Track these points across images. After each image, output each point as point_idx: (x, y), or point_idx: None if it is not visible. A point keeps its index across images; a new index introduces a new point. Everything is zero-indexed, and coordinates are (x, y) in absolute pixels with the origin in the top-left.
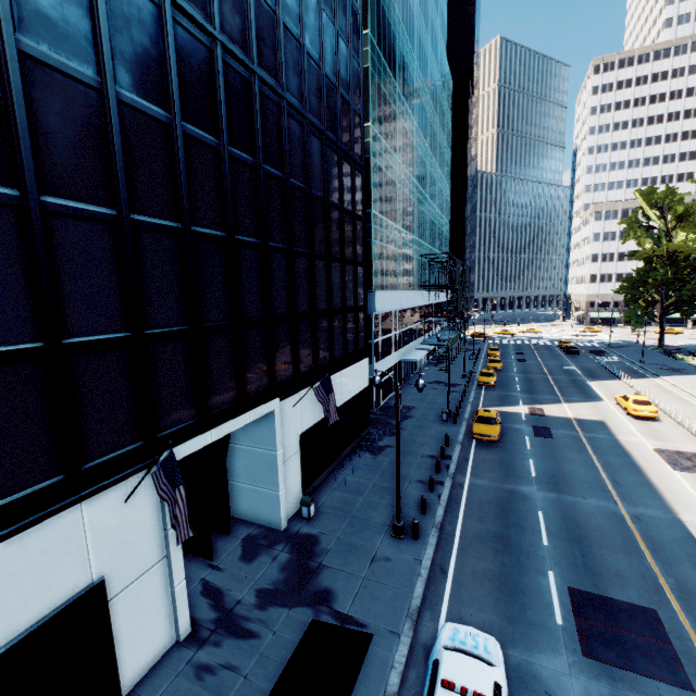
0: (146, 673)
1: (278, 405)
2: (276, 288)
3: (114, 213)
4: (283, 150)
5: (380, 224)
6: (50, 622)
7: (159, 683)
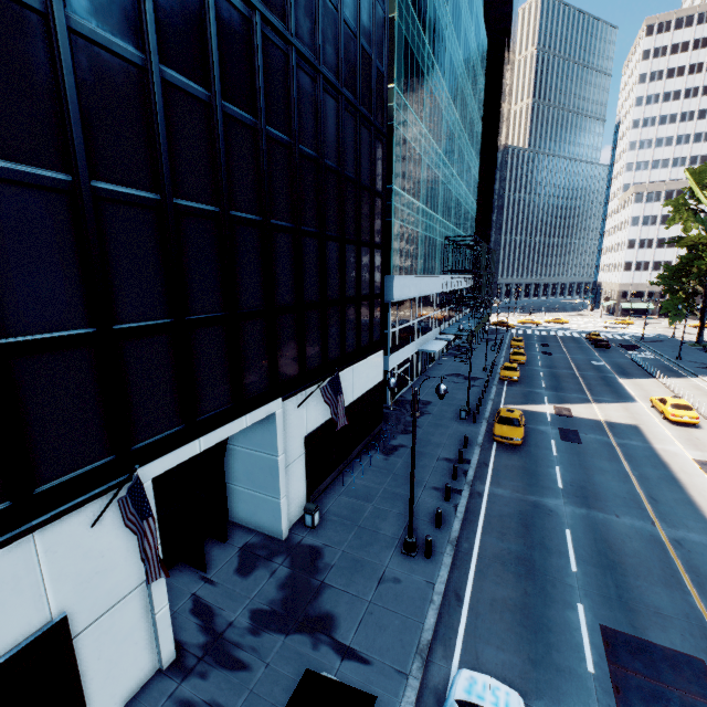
0: None
1: (281, 405)
2: (280, 274)
3: (69, 179)
4: (290, 109)
5: (401, 202)
6: None
7: None
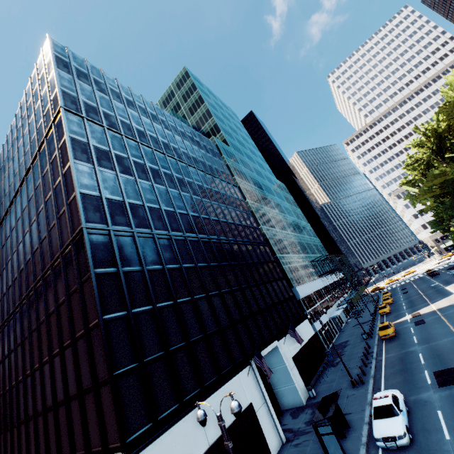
0: (277, 453)
1: (277, 343)
2: (258, 299)
3: (218, 292)
4: (242, 255)
5: (283, 258)
6: (245, 412)
7: (283, 453)
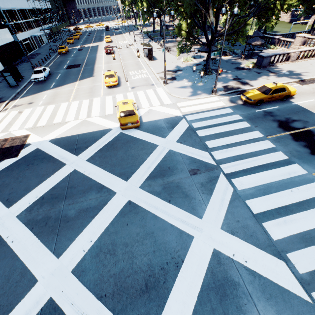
0: None
1: None
2: None
3: None
4: None
5: None
6: None
7: None
